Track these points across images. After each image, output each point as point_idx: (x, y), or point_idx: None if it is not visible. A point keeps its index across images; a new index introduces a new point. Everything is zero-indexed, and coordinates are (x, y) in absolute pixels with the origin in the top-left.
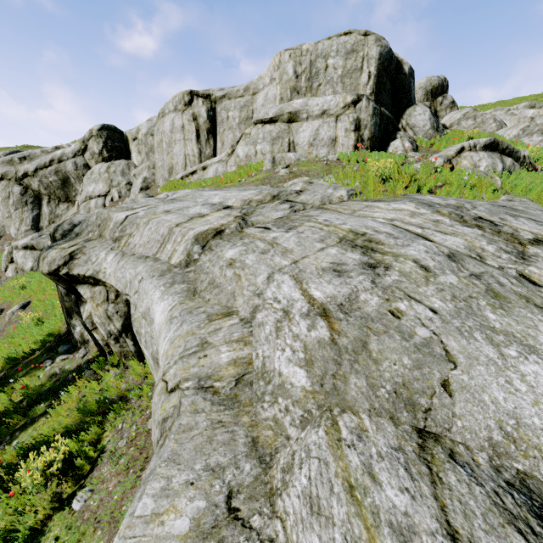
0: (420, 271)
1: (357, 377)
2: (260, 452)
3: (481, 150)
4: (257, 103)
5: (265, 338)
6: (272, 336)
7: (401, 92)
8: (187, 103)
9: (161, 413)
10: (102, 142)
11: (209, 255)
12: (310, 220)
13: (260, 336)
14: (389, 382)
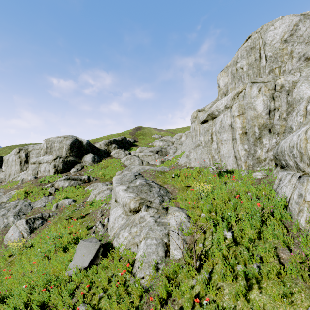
0: None
1: None
2: None
3: (63, 180)
4: (41, 152)
5: None
6: None
7: (83, 150)
8: (18, 152)
9: None
10: None
11: None
12: None
13: None
14: None
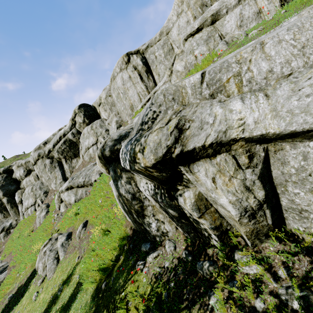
0: None
1: None
2: None
3: None
4: (172, 36)
5: None
6: None
7: None
8: (127, 62)
9: None
10: (82, 115)
11: None
12: None
13: None
14: None
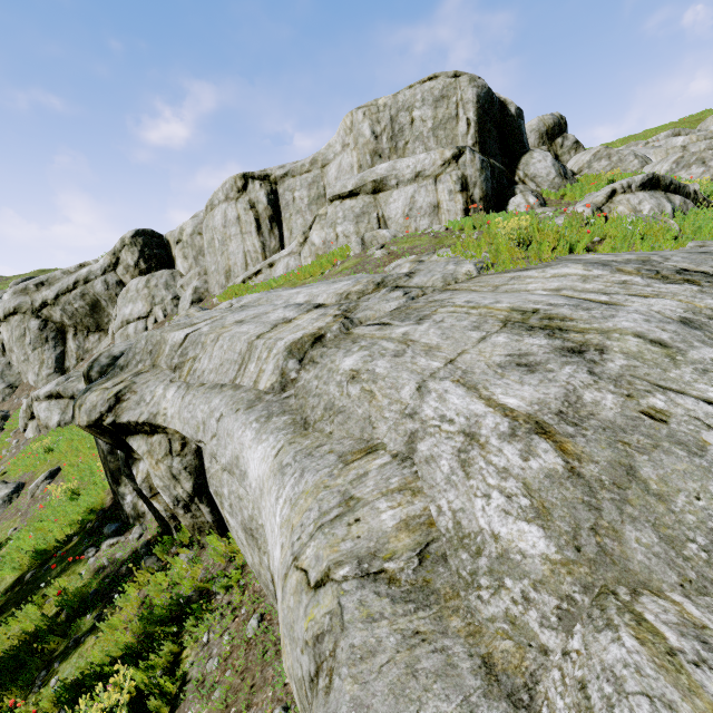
0: (654, 348)
1: (637, 527)
2: (505, 685)
3: (638, 190)
4: (329, 176)
5: (446, 479)
6: (458, 475)
7: (511, 137)
8: (241, 189)
9: (308, 626)
10: (137, 251)
11: (313, 371)
12: (444, 304)
13: (435, 478)
14: (699, 530)
